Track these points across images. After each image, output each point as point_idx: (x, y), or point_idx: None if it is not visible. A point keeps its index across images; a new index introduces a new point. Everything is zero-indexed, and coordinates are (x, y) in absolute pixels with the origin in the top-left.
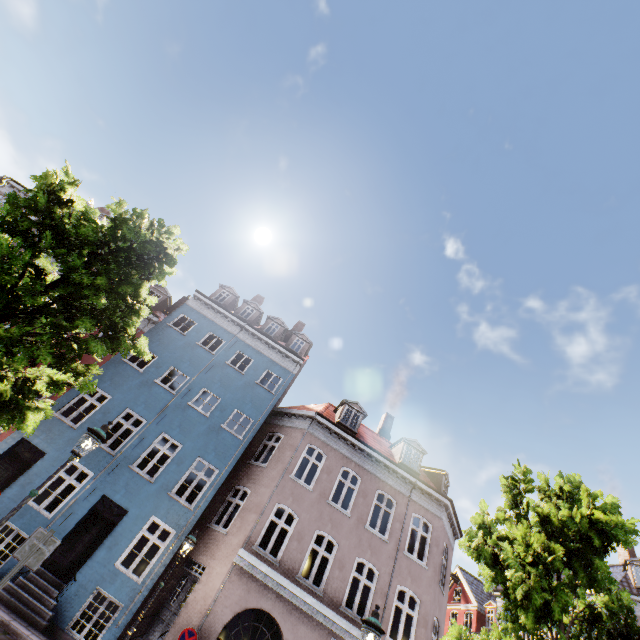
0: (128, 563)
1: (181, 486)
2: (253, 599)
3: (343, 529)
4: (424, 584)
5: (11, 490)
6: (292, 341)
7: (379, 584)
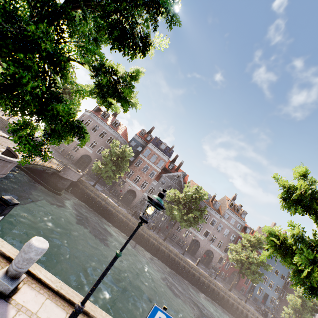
0: None
1: None
2: None
3: None
4: None
5: (254, 291)
6: None
7: None
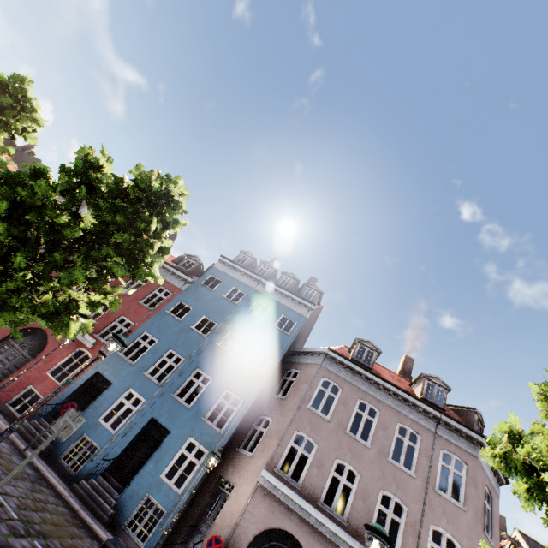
0: (180, 485)
1: (220, 421)
2: (277, 519)
3: (364, 460)
4: (463, 527)
5: (88, 410)
6: (304, 291)
7: (408, 520)
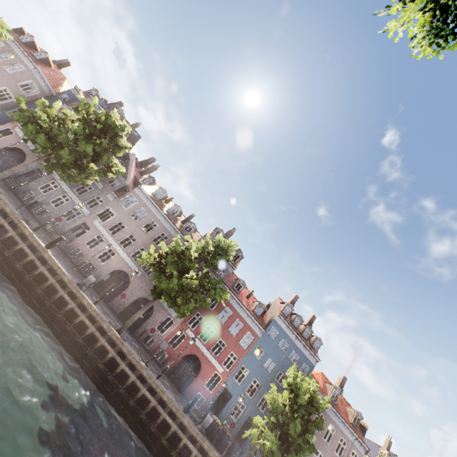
0: None
1: None
2: None
3: (326, 451)
4: None
5: (224, 409)
6: (314, 342)
7: None
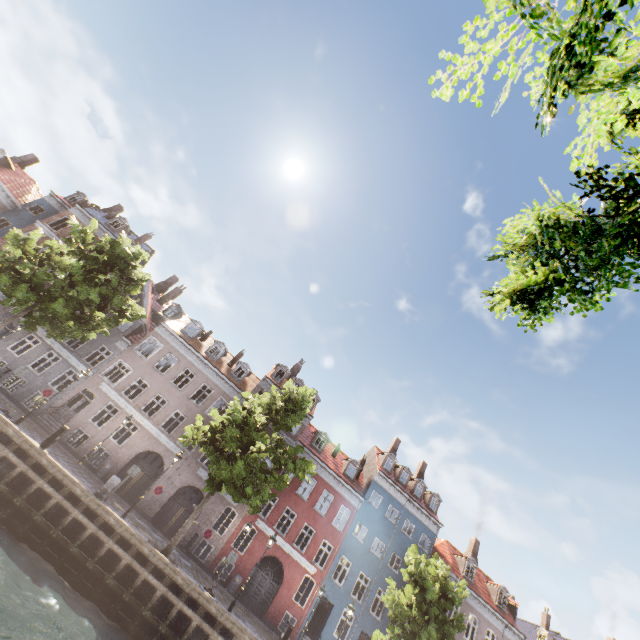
0: None
1: None
2: None
3: None
4: None
5: (326, 628)
6: (430, 500)
7: None
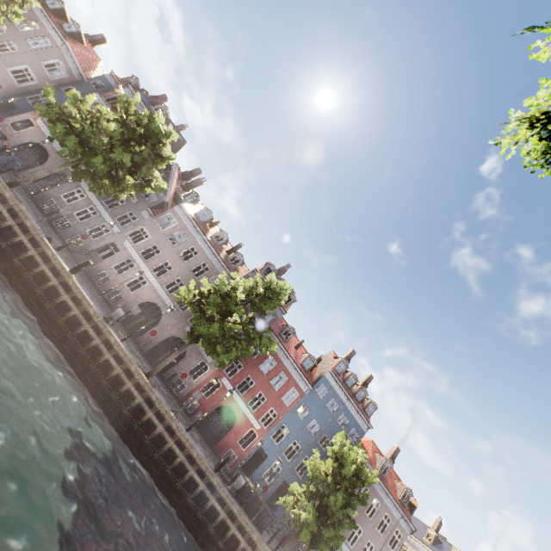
0: None
1: None
2: None
3: (367, 526)
4: None
5: (258, 470)
6: (368, 406)
7: None
